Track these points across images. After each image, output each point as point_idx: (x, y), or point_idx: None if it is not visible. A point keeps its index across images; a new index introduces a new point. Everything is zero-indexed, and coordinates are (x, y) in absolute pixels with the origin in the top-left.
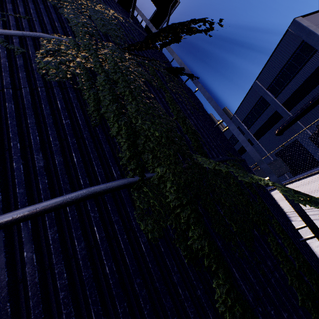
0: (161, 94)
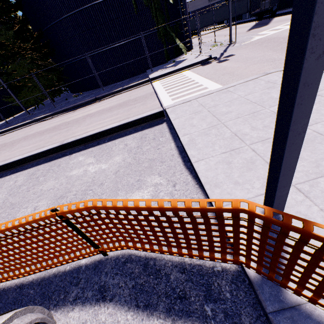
0: (163, 2)
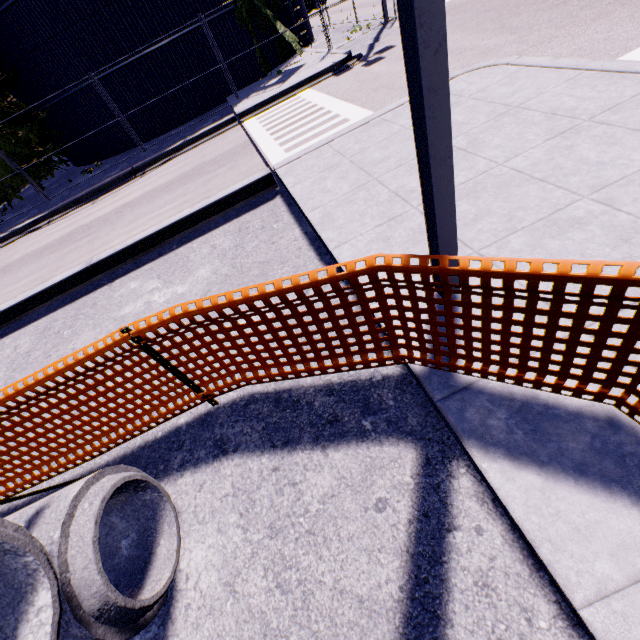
0: None
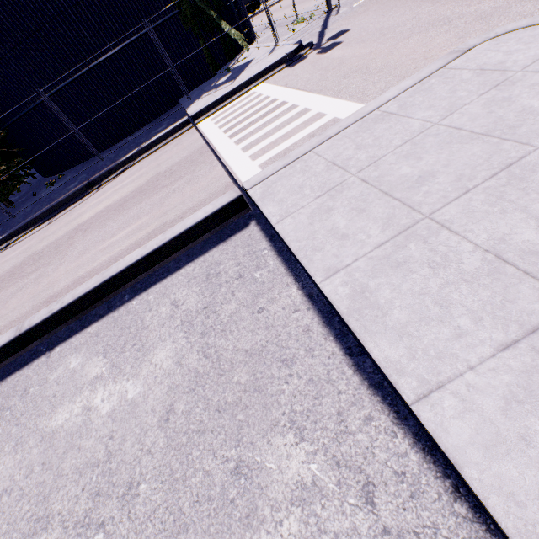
0: None
